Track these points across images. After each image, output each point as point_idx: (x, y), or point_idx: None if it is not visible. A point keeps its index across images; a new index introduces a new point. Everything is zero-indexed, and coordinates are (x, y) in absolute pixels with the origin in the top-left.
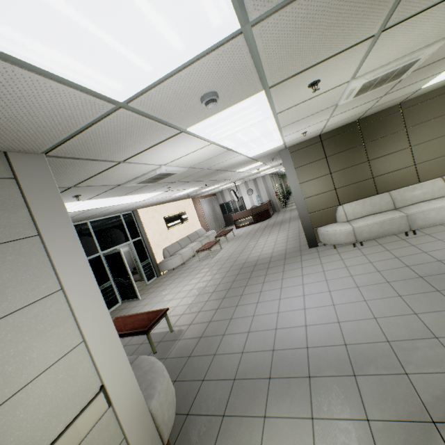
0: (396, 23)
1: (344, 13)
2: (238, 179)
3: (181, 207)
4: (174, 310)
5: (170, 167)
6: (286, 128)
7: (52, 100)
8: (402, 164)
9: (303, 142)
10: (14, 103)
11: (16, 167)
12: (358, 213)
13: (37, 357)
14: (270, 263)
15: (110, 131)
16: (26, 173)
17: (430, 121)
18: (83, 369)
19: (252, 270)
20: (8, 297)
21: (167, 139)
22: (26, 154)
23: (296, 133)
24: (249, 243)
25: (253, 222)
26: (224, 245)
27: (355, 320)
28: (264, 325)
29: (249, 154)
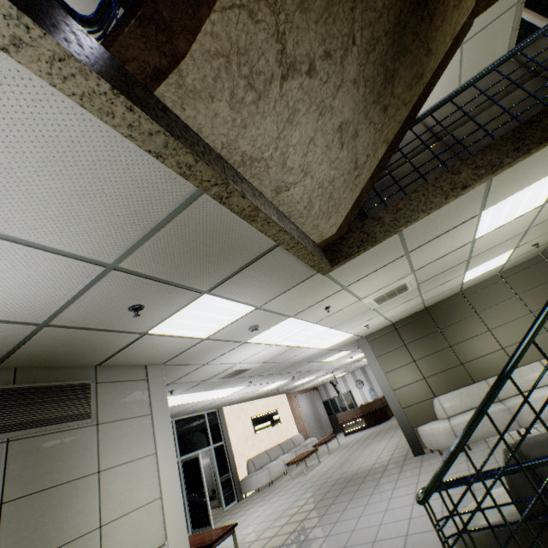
0: (353, 283)
1: (308, 292)
2: (335, 368)
3: (272, 404)
4: (247, 536)
5: (244, 364)
6: (339, 327)
7: (175, 343)
8: (488, 348)
9: (378, 331)
10: (161, 346)
11: (149, 373)
12: (457, 406)
13: (136, 496)
14: (366, 476)
15: (199, 349)
16: (153, 376)
17: (498, 304)
18: (157, 520)
19: (344, 486)
20: (131, 451)
21: (235, 347)
22: (154, 365)
23: (357, 326)
24: (352, 454)
25: (366, 426)
26: (324, 458)
27: (422, 532)
28: (334, 543)
29: (320, 346)
